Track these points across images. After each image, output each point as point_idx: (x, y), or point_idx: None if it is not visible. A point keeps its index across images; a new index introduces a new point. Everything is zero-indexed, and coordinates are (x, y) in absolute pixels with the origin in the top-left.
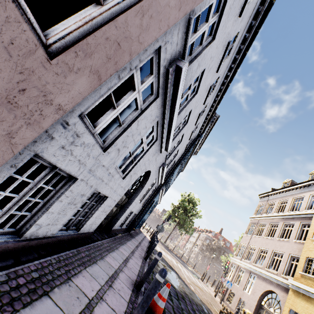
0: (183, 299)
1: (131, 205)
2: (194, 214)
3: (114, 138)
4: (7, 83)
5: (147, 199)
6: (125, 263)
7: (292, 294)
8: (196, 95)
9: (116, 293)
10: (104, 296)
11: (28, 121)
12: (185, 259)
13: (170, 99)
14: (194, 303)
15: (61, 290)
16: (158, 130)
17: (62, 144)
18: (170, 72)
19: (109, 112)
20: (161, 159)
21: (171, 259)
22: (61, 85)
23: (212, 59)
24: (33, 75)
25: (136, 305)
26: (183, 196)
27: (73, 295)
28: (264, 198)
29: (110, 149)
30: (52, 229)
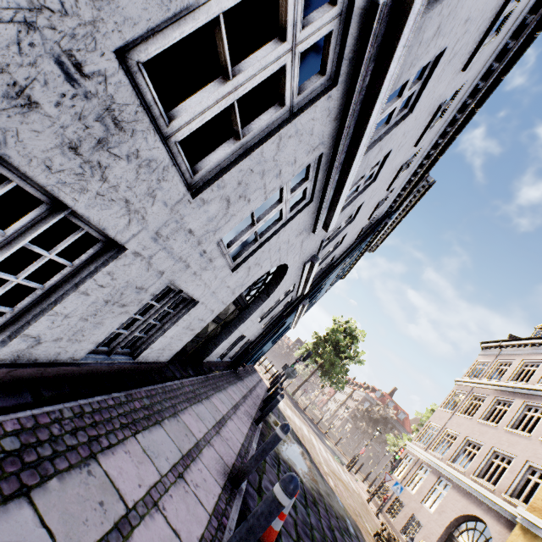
0: (315, 505)
1: (244, 325)
2: (351, 356)
3: (219, 168)
4: None
5: (273, 318)
6: (218, 428)
7: (519, 534)
8: (408, 117)
9: (189, 492)
10: (162, 499)
11: None
12: (323, 426)
13: (361, 102)
14: (333, 515)
15: (65, 483)
16: (317, 179)
17: (69, 136)
18: (381, 10)
19: (211, 87)
20: (312, 246)
21: (300, 425)
22: None
23: (466, 26)
24: None
25: (225, 522)
26: (336, 322)
27: (91, 496)
28: (490, 350)
29: (208, 193)
30: (70, 350)
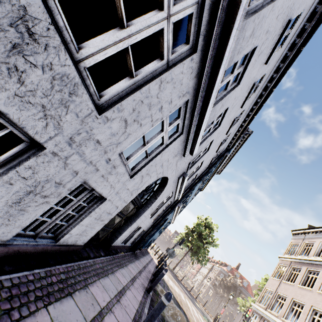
0: None
1: (139, 219)
2: (210, 242)
3: (118, 97)
4: None
5: (159, 215)
6: (119, 297)
7: None
8: (237, 87)
9: None
10: None
11: None
12: (194, 292)
13: (211, 67)
14: None
15: None
16: (185, 118)
17: None
18: (222, 3)
19: (111, 32)
20: (183, 166)
21: (179, 292)
22: None
23: (267, 36)
24: None
25: None
26: (199, 219)
27: None
28: (298, 235)
29: (111, 113)
30: None
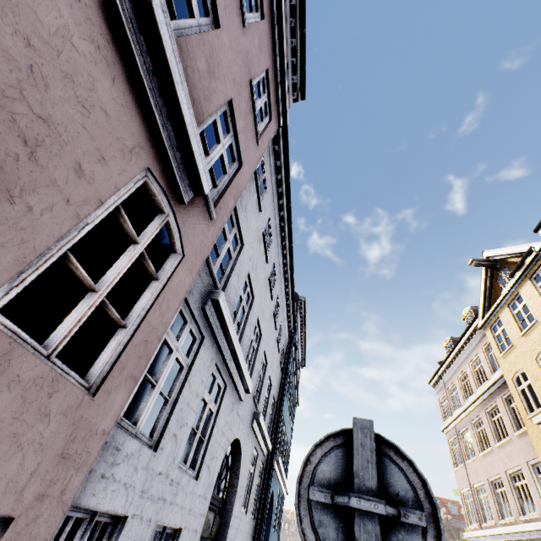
0: None
1: (231, 527)
2: None
3: (163, 423)
4: (63, 441)
5: (257, 497)
6: None
7: None
8: (254, 301)
9: None
10: None
11: (77, 467)
12: None
13: (221, 331)
14: None
15: None
16: (222, 373)
17: (102, 472)
18: (207, 309)
19: (148, 395)
20: (247, 408)
21: None
22: (103, 411)
23: (252, 259)
24: (82, 420)
25: None
26: None
27: None
28: (438, 384)
29: (163, 441)
30: None
